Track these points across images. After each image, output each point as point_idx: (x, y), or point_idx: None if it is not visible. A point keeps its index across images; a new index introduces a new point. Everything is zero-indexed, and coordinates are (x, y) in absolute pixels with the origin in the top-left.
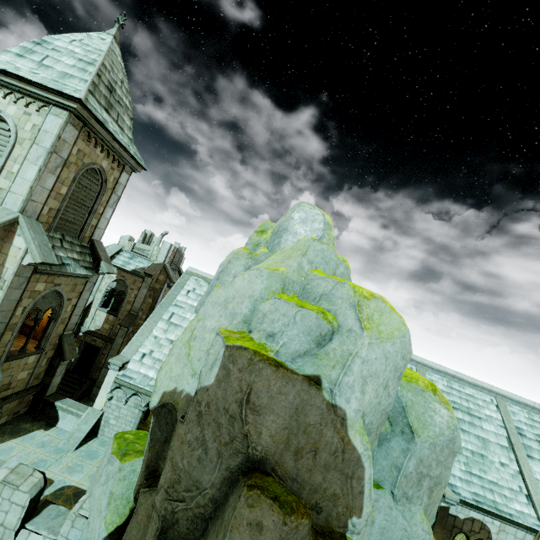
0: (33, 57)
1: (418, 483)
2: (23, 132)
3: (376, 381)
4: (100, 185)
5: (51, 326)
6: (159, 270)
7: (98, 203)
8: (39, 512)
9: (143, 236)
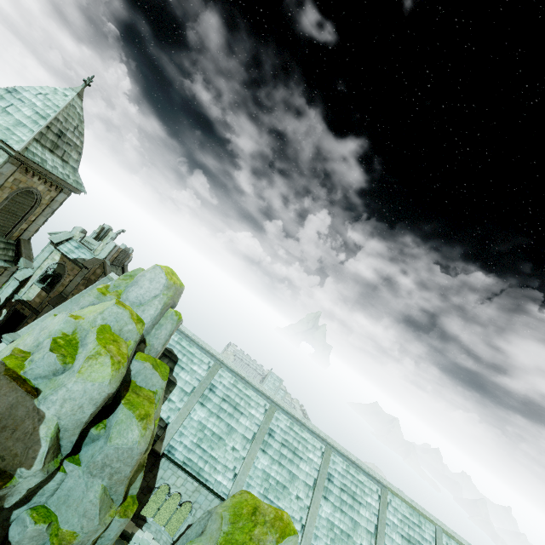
0: (1, 103)
1: (101, 468)
2: None
3: (74, 403)
4: (35, 201)
5: None
6: (99, 264)
7: (30, 214)
8: None
9: (99, 229)
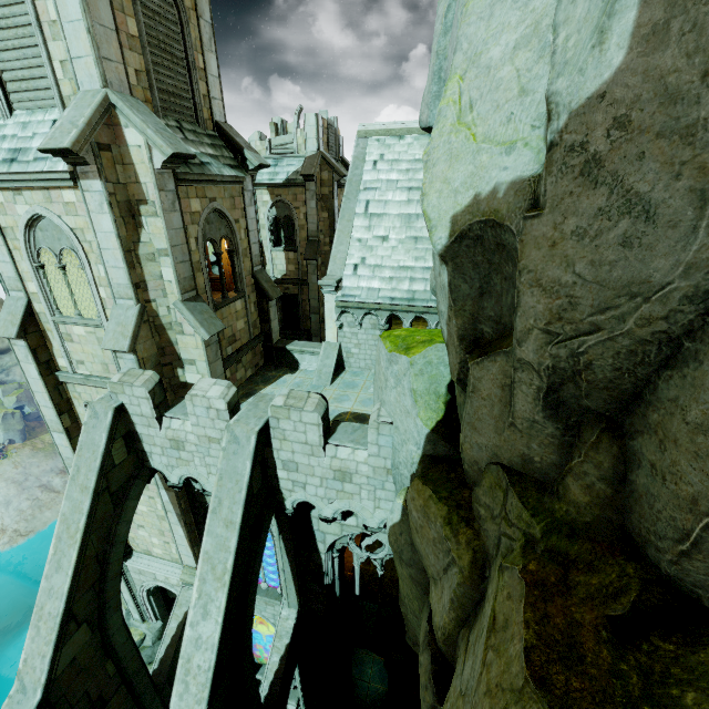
0: None
1: None
2: None
3: None
4: (174, 4)
5: (236, 262)
6: (318, 165)
7: (190, 47)
8: (334, 430)
9: (273, 131)
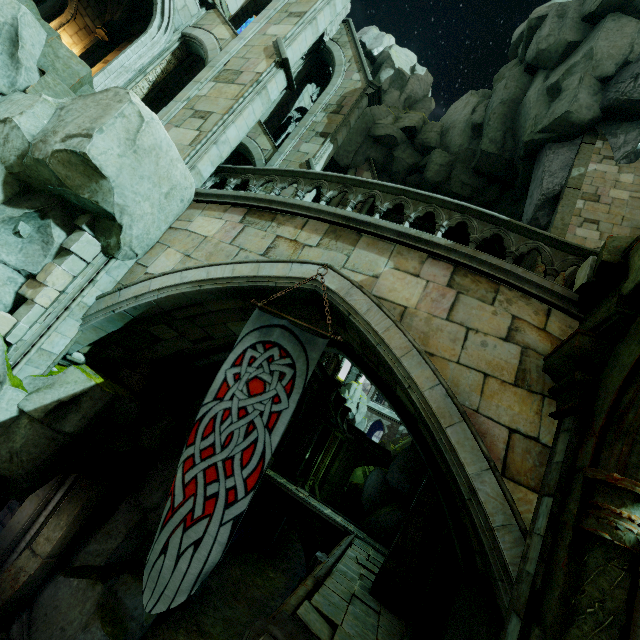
0: None
1: None
2: None
3: None
4: None
5: None
6: None
7: None
8: None
9: None
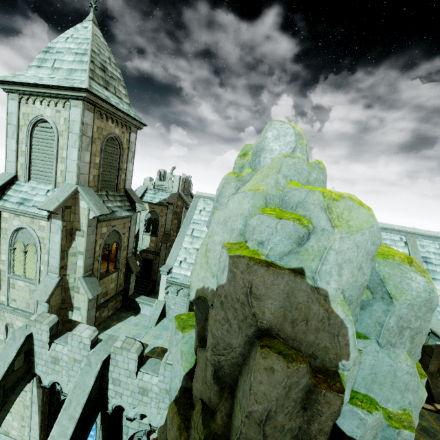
0: (47, 65)
1: (399, 334)
2: (60, 126)
3: (351, 266)
4: (119, 148)
5: (119, 253)
6: (176, 198)
7: (121, 162)
8: (145, 362)
9: (158, 175)
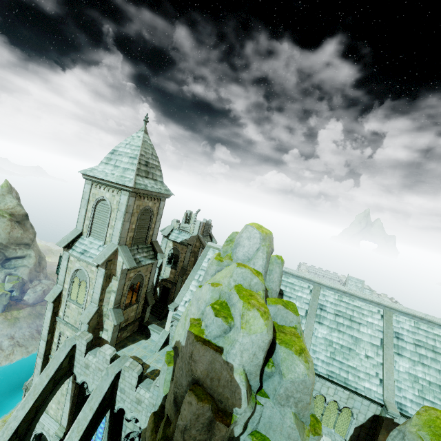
0: (111, 163)
1: (286, 399)
2: (113, 205)
3: (248, 352)
4: (150, 214)
5: (140, 289)
6: (196, 239)
7: (151, 223)
8: (143, 381)
9: (185, 215)
